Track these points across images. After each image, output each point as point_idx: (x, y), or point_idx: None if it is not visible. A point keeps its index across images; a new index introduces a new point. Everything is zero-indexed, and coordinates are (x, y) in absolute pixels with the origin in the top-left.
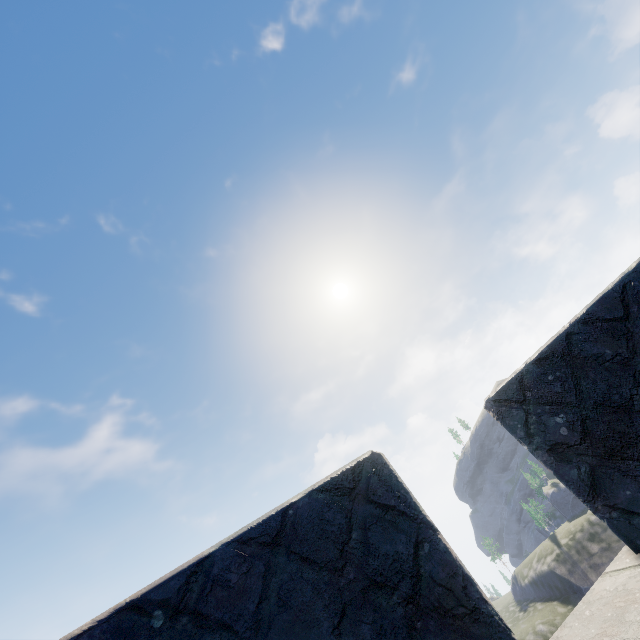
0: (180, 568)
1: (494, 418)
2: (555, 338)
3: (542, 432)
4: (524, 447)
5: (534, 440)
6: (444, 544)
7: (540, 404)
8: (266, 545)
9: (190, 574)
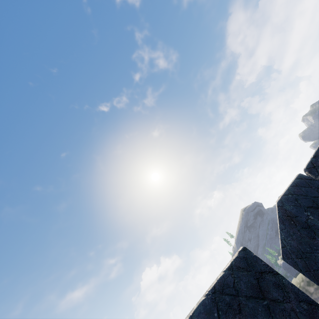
0: (284, 191)
1: (307, 173)
2: (315, 151)
3: None
4: (318, 177)
5: None
6: None
7: (318, 166)
8: (296, 186)
9: (288, 191)
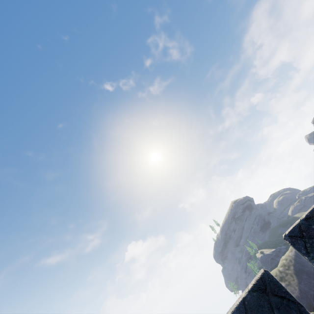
0: None
1: (289, 244)
2: (312, 209)
3: (313, 251)
4: (305, 257)
5: (310, 255)
6: (310, 313)
7: (310, 238)
8: None
9: None
